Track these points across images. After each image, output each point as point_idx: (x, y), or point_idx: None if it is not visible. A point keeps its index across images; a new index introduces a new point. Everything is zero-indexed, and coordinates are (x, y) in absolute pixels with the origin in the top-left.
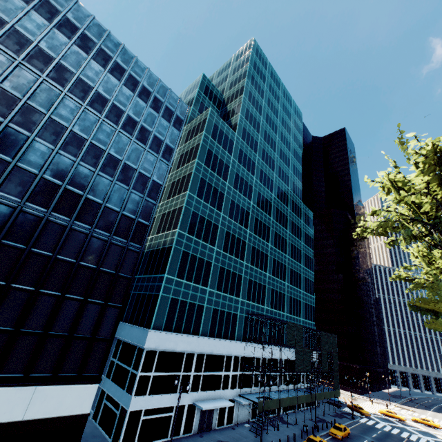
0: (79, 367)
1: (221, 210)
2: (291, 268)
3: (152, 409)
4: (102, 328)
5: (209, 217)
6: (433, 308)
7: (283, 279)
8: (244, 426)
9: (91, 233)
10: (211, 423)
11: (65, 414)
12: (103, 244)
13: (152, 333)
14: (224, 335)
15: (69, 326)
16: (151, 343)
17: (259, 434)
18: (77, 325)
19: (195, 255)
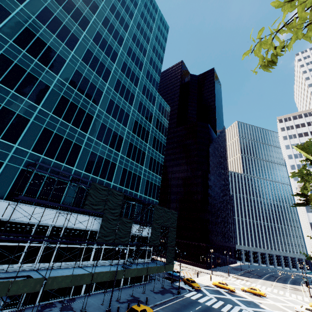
0: None
1: None
2: (131, 143)
3: None
4: None
5: None
6: None
7: (116, 148)
8: None
9: None
10: None
11: None
12: None
13: None
14: None
15: None
16: None
17: None
18: None
19: None
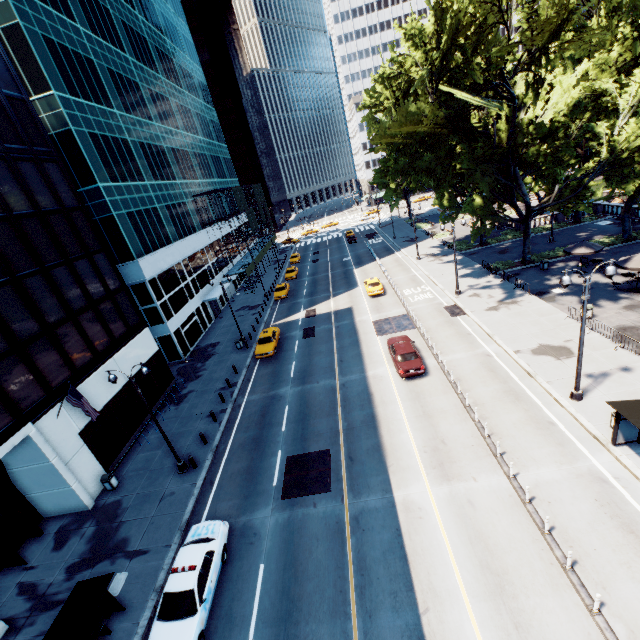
0: (124, 324)
1: (73, 17)
2: (196, 112)
3: (184, 323)
4: (108, 281)
5: (70, 42)
6: (401, 130)
7: (196, 133)
8: (237, 296)
9: None
10: (219, 308)
11: (147, 359)
12: (7, 168)
13: (143, 263)
14: (188, 231)
15: (82, 296)
16: (149, 272)
17: (254, 292)
18: (87, 292)
19: (104, 135)
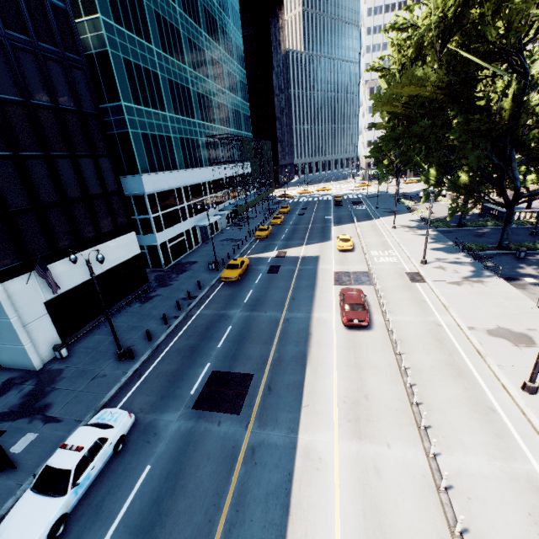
0: (112, 223)
1: None
2: (228, 69)
3: (172, 239)
4: (107, 183)
5: None
6: (401, 92)
7: (223, 86)
8: (227, 229)
9: (7, 41)
10: (208, 235)
11: (127, 258)
12: (35, 62)
13: (145, 178)
14: (195, 164)
15: (79, 189)
16: (149, 187)
17: (241, 229)
18: (85, 186)
19: (137, 64)
